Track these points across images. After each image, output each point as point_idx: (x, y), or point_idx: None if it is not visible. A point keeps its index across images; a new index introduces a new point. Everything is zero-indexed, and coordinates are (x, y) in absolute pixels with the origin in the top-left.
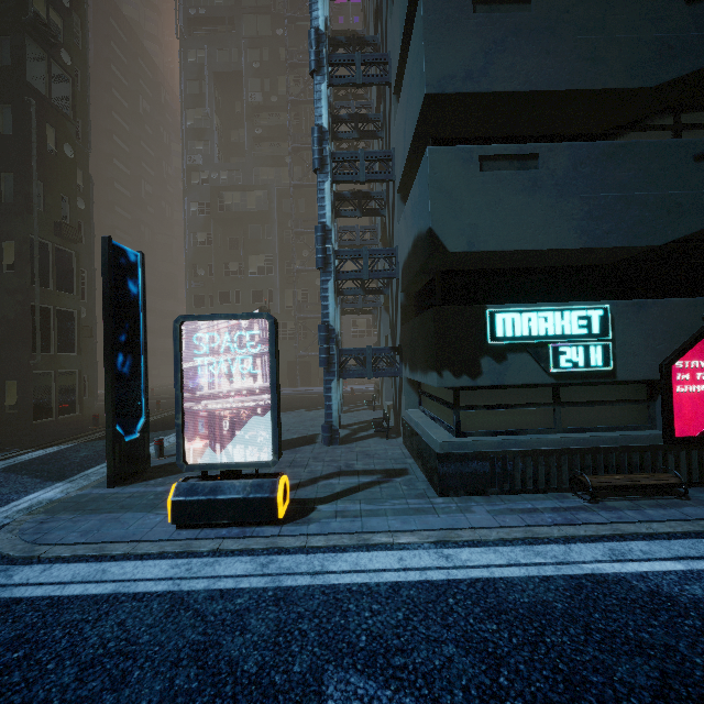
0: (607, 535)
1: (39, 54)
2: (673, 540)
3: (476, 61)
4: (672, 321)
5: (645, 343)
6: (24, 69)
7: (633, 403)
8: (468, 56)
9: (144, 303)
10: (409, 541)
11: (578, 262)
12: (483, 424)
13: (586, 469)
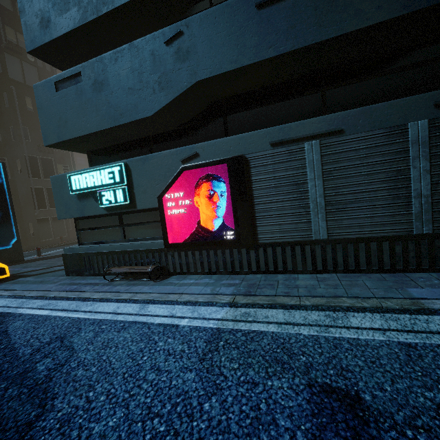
0: (69, 297)
1: (15, 61)
2: (87, 302)
3: (44, 21)
4: (164, 167)
5: (150, 184)
6: (7, 72)
7: (159, 222)
8: (40, 20)
9: (8, 186)
10: (2, 294)
11: (149, 132)
12: (91, 238)
13: (126, 263)
